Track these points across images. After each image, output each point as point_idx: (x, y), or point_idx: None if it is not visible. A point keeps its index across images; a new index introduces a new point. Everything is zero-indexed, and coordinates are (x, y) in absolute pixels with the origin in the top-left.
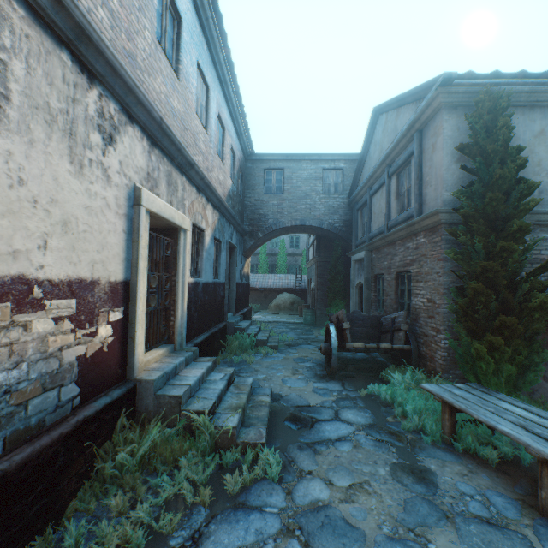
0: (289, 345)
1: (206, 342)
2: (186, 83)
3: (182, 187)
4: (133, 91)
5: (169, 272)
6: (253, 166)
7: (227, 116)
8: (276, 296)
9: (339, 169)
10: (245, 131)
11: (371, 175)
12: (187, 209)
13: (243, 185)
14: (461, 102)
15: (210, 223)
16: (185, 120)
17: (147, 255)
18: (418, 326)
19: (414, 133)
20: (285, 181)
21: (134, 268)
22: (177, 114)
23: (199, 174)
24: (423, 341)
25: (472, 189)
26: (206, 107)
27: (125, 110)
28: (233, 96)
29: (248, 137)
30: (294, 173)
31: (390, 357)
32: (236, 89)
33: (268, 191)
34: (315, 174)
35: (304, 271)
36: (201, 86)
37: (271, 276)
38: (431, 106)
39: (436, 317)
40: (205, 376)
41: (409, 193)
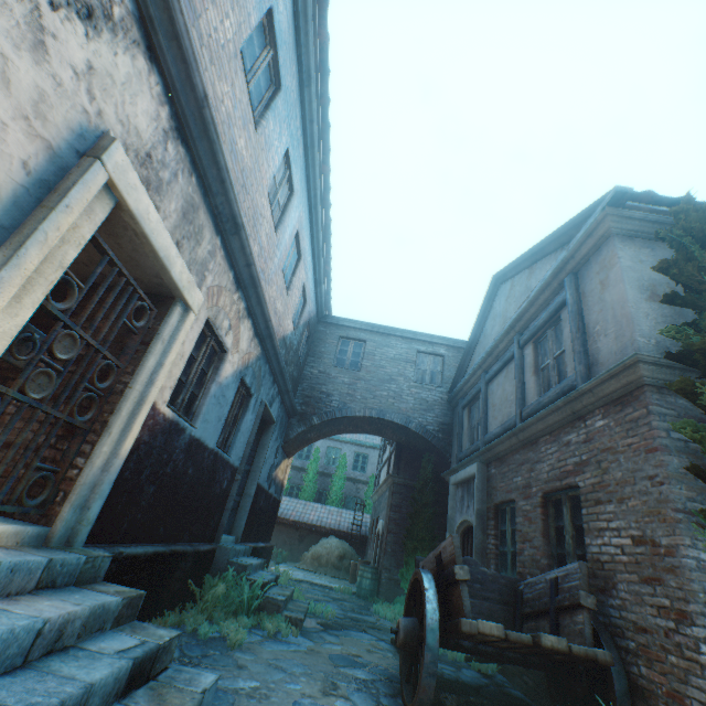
0: (326, 625)
1: (152, 564)
2: (265, 145)
3: (210, 250)
4: (168, 1)
5: (120, 362)
6: (327, 330)
7: (308, 248)
8: (319, 540)
9: (439, 356)
10: (326, 281)
11: (489, 350)
12: (208, 288)
13: (307, 348)
14: (639, 231)
15: (241, 348)
16: (248, 178)
17: (68, 263)
18: (614, 605)
19: (564, 278)
20: (365, 356)
21: (8, 251)
22: (239, 157)
23: (245, 251)
24: (636, 645)
25: (696, 326)
26: (284, 208)
27: (145, 30)
28: (321, 228)
29: (328, 291)
30: (379, 348)
31: (541, 689)
32: (327, 221)
33: (339, 364)
34: (406, 354)
35: (367, 509)
36: (284, 182)
37: (317, 505)
38: (594, 235)
39: (667, 578)
40: (77, 631)
41: (560, 361)
